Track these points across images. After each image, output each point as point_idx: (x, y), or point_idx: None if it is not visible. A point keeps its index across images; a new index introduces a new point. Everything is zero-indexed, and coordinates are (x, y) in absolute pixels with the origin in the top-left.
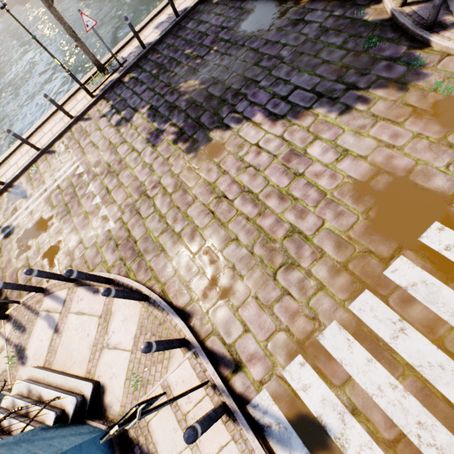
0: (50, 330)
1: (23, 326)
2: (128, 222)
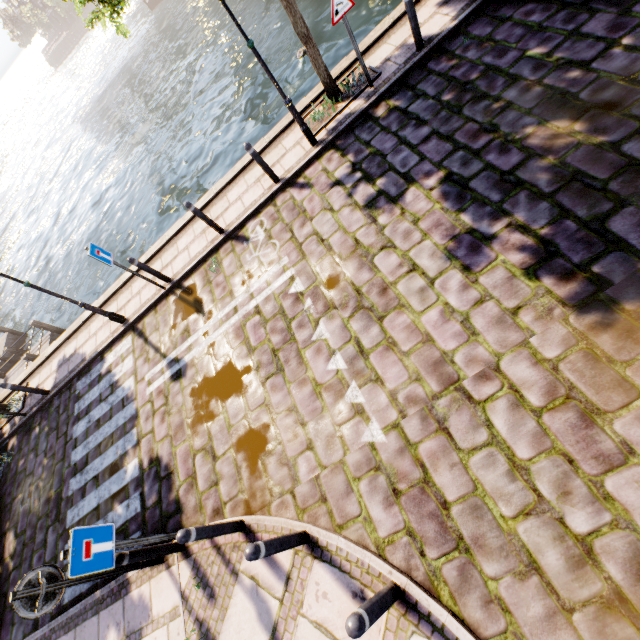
0: (262, 630)
1: (209, 585)
2: (419, 443)
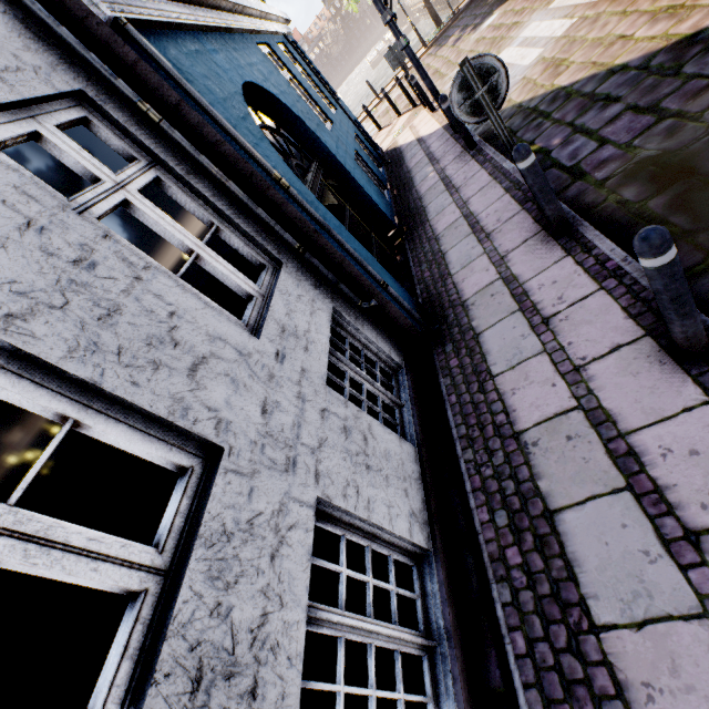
0: None
1: None
2: None
